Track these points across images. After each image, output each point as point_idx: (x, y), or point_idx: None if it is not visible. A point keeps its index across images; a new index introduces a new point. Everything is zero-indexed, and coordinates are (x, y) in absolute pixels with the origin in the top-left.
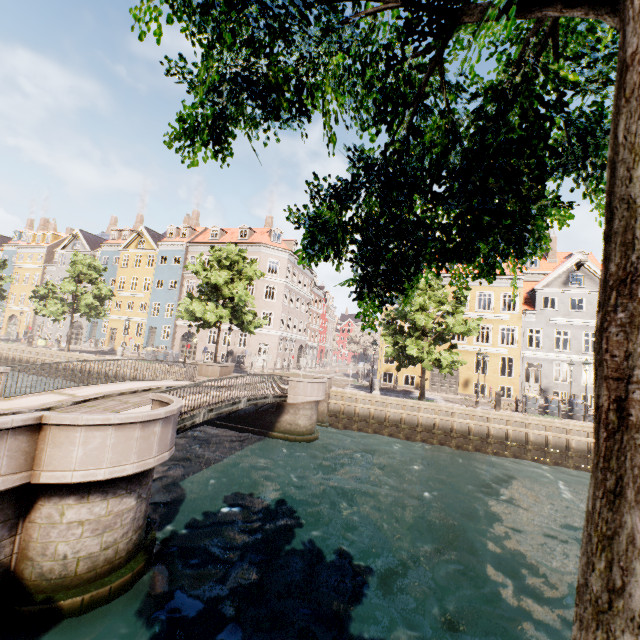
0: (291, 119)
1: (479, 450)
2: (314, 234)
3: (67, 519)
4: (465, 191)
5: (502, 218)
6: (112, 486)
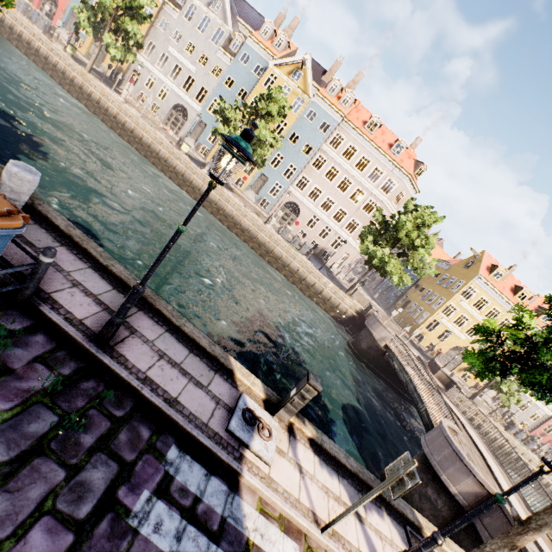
0: None
1: None
2: None
3: None
4: None
5: None
6: None
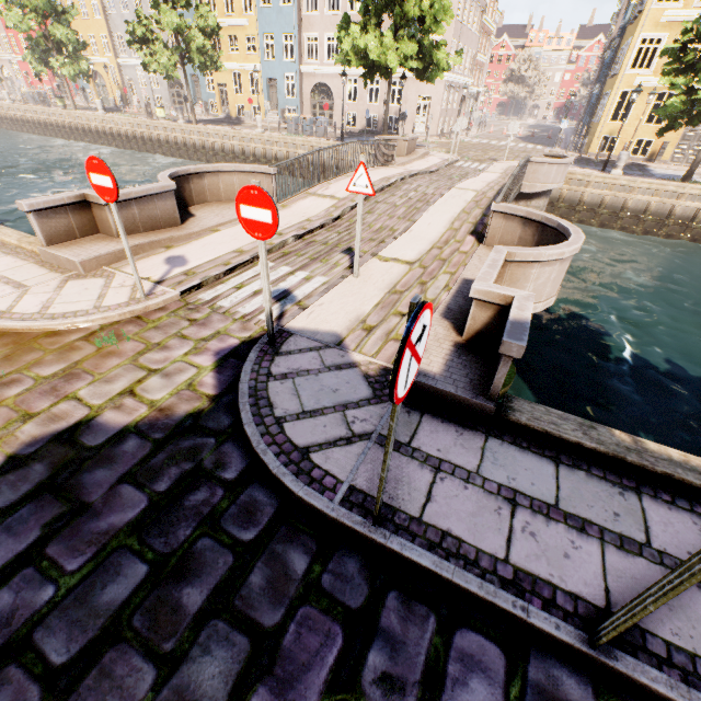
0: None
1: None
2: None
3: None
4: None
5: None
6: None
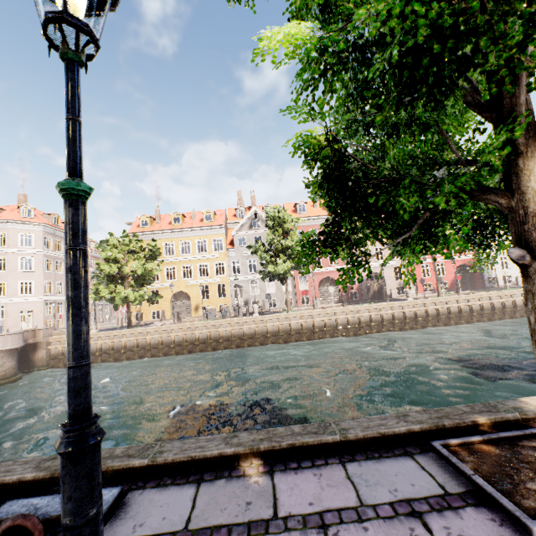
0: None
1: (167, 354)
2: None
3: None
4: None
5: None
6: None
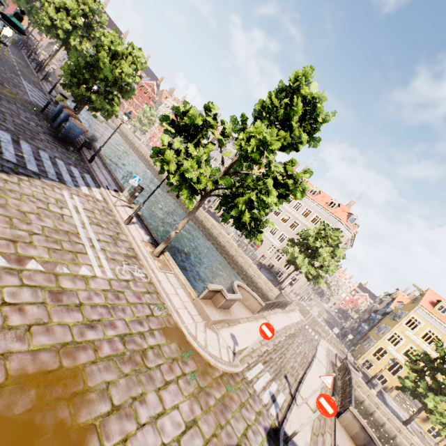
0: None
1: None
2: None
3: None
4: None
5: None
6: None
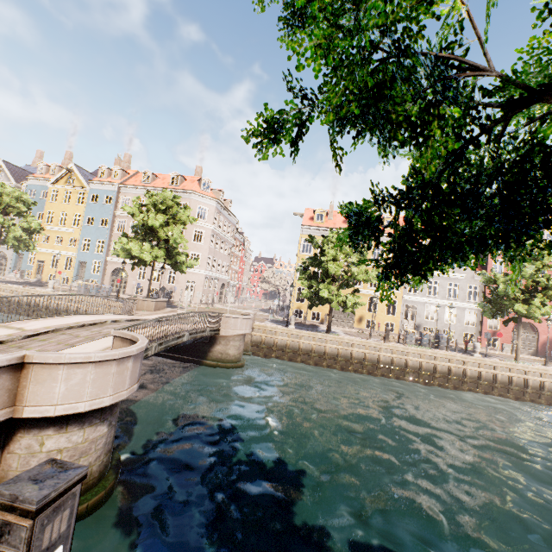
0: (395, 149)
1: (371, 373)
2: (357, 226)
3: (47, 448)
4: (504, 215)
5: (521, 235)
6: (88, 416)
